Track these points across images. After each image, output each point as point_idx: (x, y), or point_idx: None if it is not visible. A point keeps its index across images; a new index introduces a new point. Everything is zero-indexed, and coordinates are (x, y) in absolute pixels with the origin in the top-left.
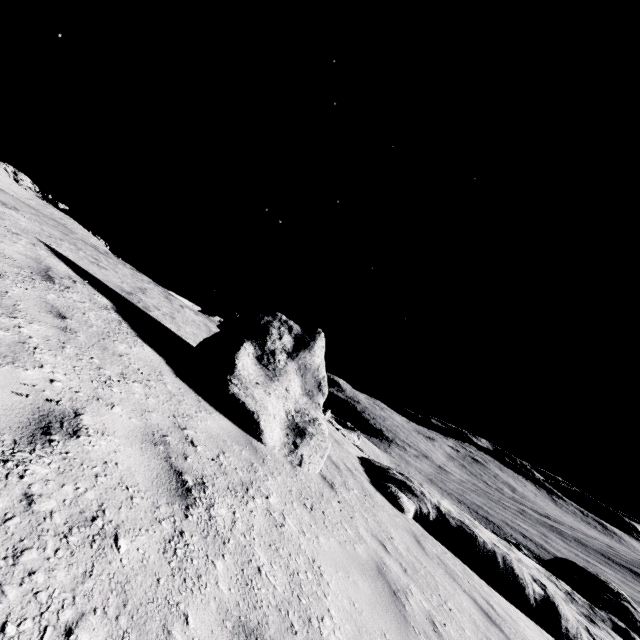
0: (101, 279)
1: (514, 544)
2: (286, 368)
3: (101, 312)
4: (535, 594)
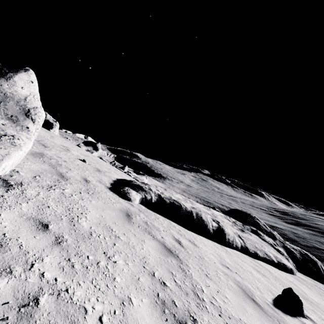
0: None
1: (212, 207)
2: None
3: None
4: (213, 227)
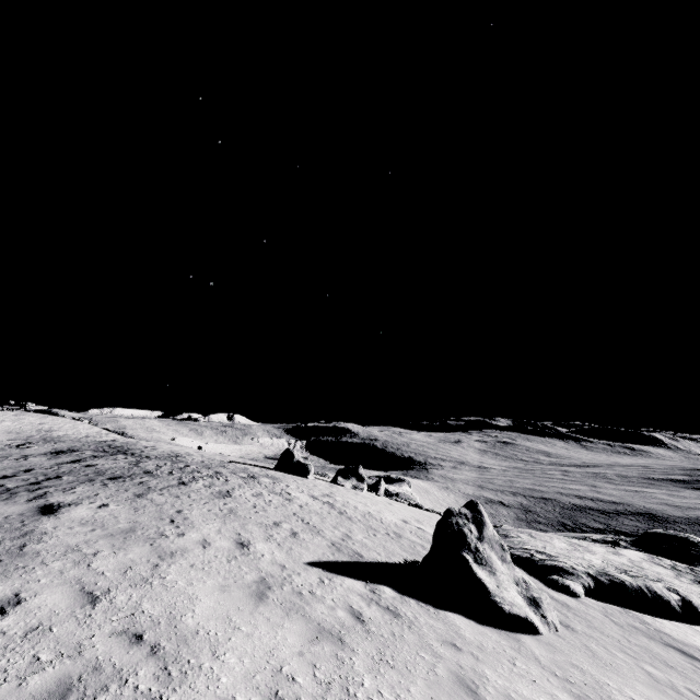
0: (335, 558)
1: (612, 542)
2: (487, 553)
3: (416, 609)
4: (676, 602)
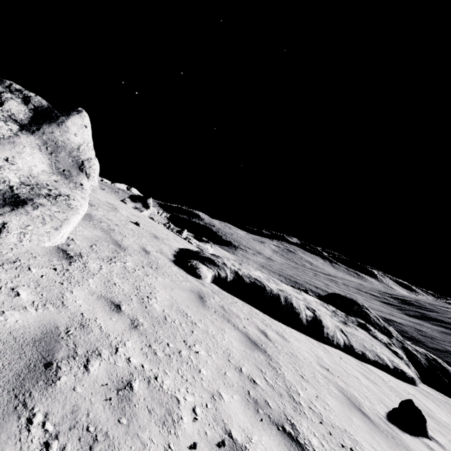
0: None
1: (304, 290)
2: (14, 139)
3: None
4: (307, 317)
